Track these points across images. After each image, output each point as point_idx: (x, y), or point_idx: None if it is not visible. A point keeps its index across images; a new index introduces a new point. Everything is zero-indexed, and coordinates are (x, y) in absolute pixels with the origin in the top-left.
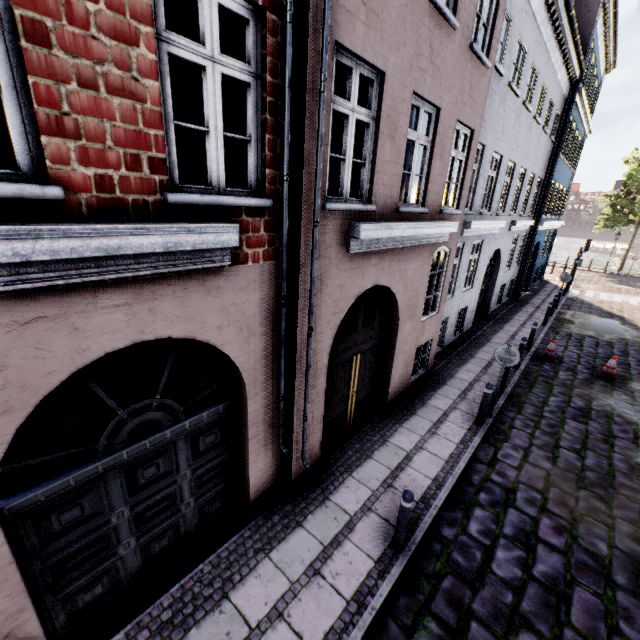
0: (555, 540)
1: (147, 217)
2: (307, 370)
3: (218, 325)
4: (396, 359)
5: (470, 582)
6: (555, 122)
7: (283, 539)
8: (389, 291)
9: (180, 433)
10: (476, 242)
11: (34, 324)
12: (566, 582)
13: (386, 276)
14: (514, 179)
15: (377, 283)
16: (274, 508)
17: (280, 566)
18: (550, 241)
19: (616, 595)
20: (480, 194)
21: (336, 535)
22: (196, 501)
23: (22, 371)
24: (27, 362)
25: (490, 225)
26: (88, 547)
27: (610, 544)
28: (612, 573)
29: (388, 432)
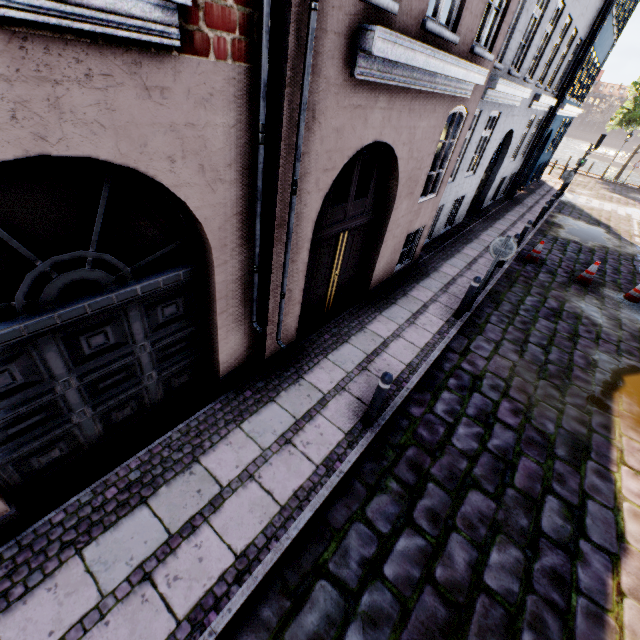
0: (511, 420)
1: None
2: (288, 239)
3: (168, 154)
4: (385, 243)
5: (431, 452)
6: None
7: (255, 412)
8: (391, 155)
9: (130, 299)
10: (493, 114)
11: None
12: (515, 454)
13: (392, 131)
14: (556, 31)
15: (381, 138)
16: (246, 384)
17: (252, 436)
18: (561, 133)
19: (555, 464)
20: (516, 41)
21: (309, 410)
22: (159, 374)
23: None
24: None
25: (515, 91)
26: (32, 415)
27: (557, 425)
28: (555, 447)
29: (367, 319)
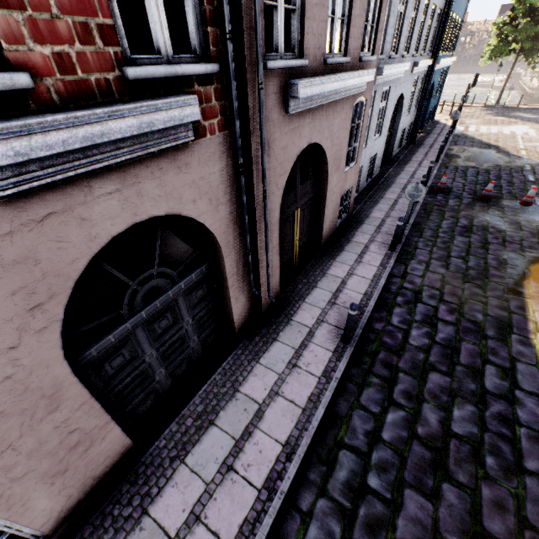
0: (449, 318)
1: (112, 98)
2: (266, 228)
3: (192, 199)
4: (327, 208)
5: (396, 352)
6: None
7: (266, 350)
8: (319, 148)
9: (179, 292)
10: (385, 89)
11: (48, 220)
12: (457, 341)
13: (318, 134)
14: (419, 13)
15: (311, 141)
16: (254, 333)
17: (268, 367)
18: (443, 80)
19: (487, 342)
20: (390, 35)
21: (302, 341)
22: (199, 338)
23: (52, 262)
24: (54, 254)
25: (398, 69)
26: (135, 379)
27: (484, 314)
28: (485, 330)
29: (325, 267)
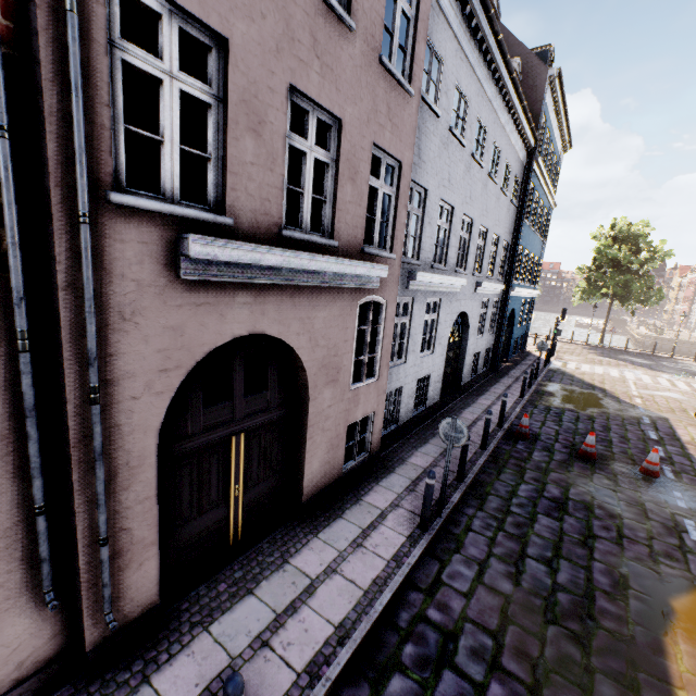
0: None
1: None
2: (95, 460)
3: None
4: (311, 440)
5: None
6: (516, 187)
7: None
8: (287, 345)
9: None
10: (432, 300)
11: None
12: None
13: (273, 323)
14: (473, 236)
15: (256, 331)
16: None
17: None
18: (528, 310)
19: None
20: (429, 244)
21: None
22: None
23: None
24: None
25: (445, 281)
26: None
27: None
28: None
29: (294, 547)
